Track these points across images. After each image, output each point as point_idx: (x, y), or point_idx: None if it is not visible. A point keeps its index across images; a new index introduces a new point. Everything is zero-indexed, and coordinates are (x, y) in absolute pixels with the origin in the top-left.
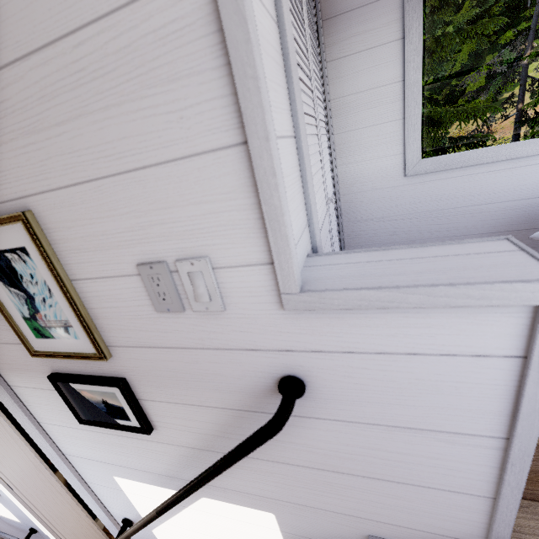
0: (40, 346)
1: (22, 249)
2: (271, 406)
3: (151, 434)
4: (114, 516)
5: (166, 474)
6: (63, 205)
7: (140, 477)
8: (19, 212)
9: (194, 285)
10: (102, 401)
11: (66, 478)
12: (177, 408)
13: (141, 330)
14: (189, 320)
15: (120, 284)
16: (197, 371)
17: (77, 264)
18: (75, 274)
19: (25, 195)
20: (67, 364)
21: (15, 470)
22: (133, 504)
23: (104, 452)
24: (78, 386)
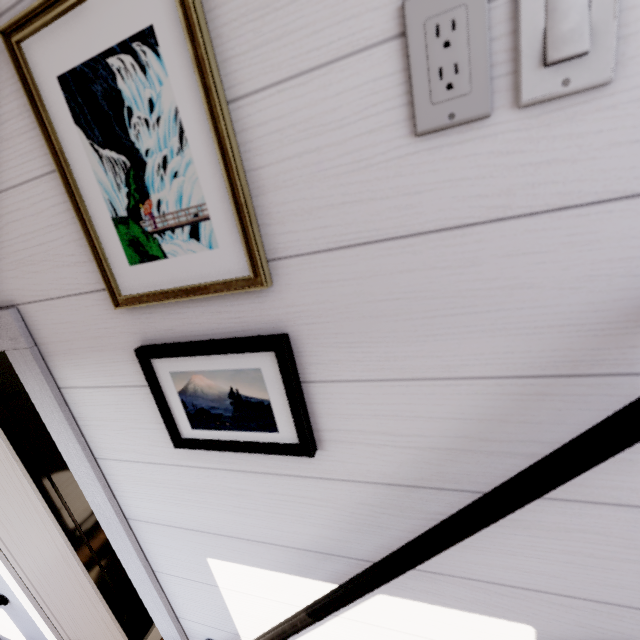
0: (132, 283)
1: (144, 36)
2: (638, 353)
3: (306, 462)
4: (188, 636)
5: (314, 548)
6: None
7: (258, 556)
8: None
9: (552, 12)
10: (228, 392)
11: (124, 564)
12: (384, 393)
13: (358, 201)
14: (490, 142)
15: (342, 79)
16: (465, 288)
17: (251, 51)
18: (240, 84)
19: None
20: (174, 321)
21: (36, 561)
22: (230, 613)
23: (200, 510)
24: (188, 366)
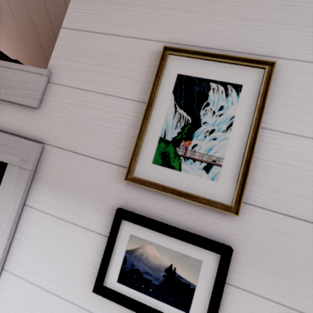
0: (146, 172)
1: (236, 86)
2: None
3: None
4: None
5: None
6: (312, 73)
7: None
8: (274, 60)
9: None
10: (167, 267)
11: None
12: None
13: (307, 198)
14: None
15: None
16: None
17: (281, 116)
18: (269, 124)
19: (277, 56)
20: (155, 204)
21: None
22: None
23: None
24: (148, 236)
